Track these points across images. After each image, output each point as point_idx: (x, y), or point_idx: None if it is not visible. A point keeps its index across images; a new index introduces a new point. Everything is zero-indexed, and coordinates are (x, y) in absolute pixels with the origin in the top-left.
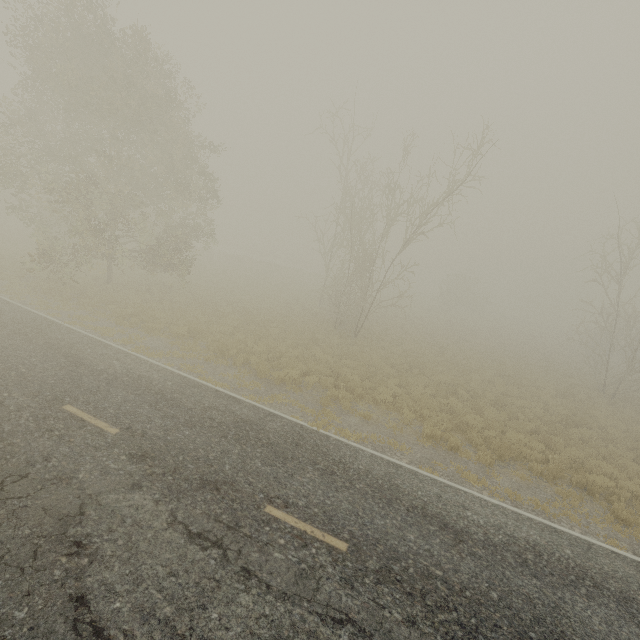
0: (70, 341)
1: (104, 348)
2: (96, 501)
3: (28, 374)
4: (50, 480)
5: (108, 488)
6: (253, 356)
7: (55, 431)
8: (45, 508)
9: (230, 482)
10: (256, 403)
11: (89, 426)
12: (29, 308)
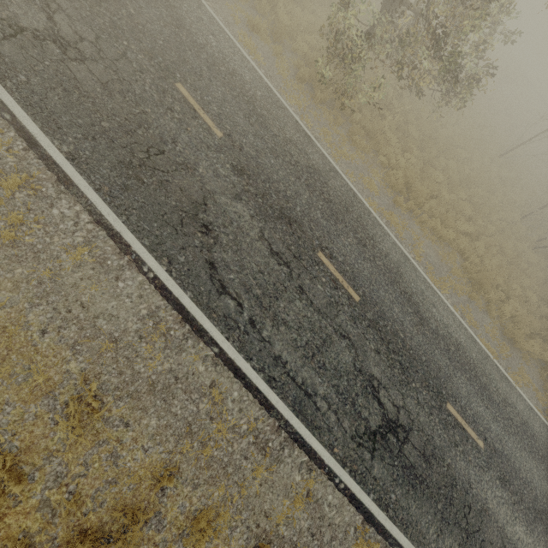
0: (394, 260)
1: (416, 276)
2: (505, 534)
3: (407, 343)
4: (481, 511)
5: (504, 520)
6: (509, 311)
7: (458, 446)
8: (490, 542)
9: (544, 510)
10: (518, 388)
11: (469, 437)
12: (330, 158)
